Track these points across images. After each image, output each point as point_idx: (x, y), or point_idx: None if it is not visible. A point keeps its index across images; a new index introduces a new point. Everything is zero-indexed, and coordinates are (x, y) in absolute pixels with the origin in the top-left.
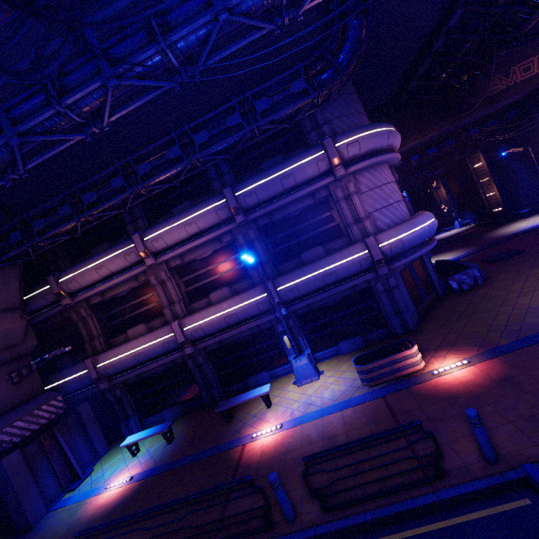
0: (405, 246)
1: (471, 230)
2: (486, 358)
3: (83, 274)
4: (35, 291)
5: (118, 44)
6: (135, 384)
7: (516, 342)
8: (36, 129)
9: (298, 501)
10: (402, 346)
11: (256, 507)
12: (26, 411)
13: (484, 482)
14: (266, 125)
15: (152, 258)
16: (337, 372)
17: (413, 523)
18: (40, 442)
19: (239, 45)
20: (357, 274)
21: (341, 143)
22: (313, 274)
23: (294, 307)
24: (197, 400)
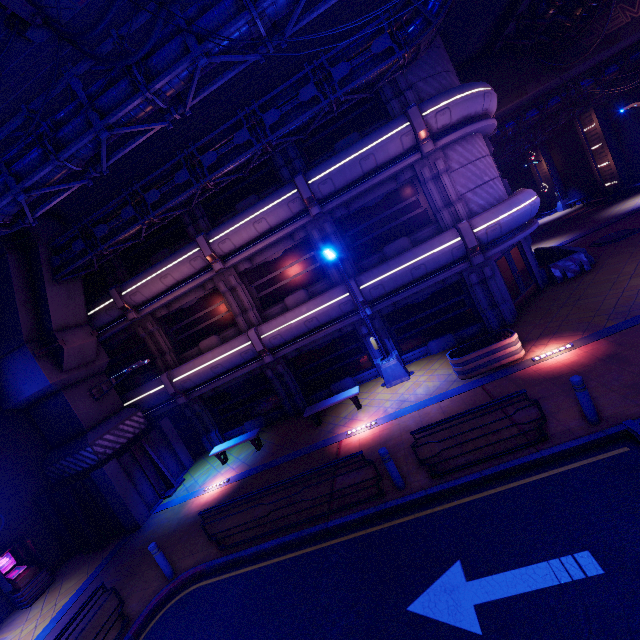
0: (503, 230)
1: (577, 211)
2: (591, 340)
3: (147, 285)
4: (98, 307)
5: (198, 14)
6: (211, 399)
7: (624, 322)
8: (122, 120)
9: (405, 475)
10: (500, 336)
11: (368, 478)
12: (112, 425)
13: (586, 438)
14: (345, 96)
15: (220, 262)
16: (428, 371)
17: (518, 477)
18: (131, 453)
19: (328, 4)
20: (448, 265)
21: (429, 112)
22: (400, 268)
23: (379, 307)
24: (279, 411)
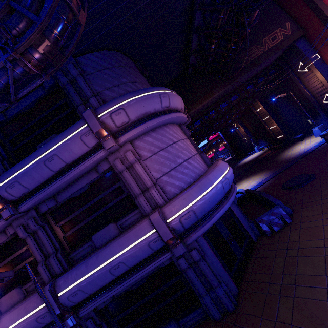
0: (198, 214)
1: (266, 153)
2: None
3: None
4: None
5: None
6: None
7: None
8: None
9: None
10: None
11: None
12: None
13: None
14: None
15: None
16: None
17: None
18: None
19: None
20: (152, 254)
21: (104, 113)
22: (98, 268)
23: (86, 310)
24: None
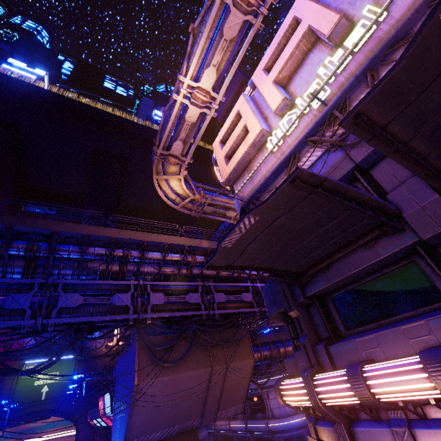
0: (276, 429)
1: None
2: None
3: None
4: None
5: None
6: (224, 437)
7: None
8: None
9: None
10: None
11: None
12: (199, 431)
13: None
14: None
15: None
16: None
17: None
18: None
19: None
20: (266, 432)
21: (259, 381)
22: (254, 425)
23: (252, 434)
24: None
